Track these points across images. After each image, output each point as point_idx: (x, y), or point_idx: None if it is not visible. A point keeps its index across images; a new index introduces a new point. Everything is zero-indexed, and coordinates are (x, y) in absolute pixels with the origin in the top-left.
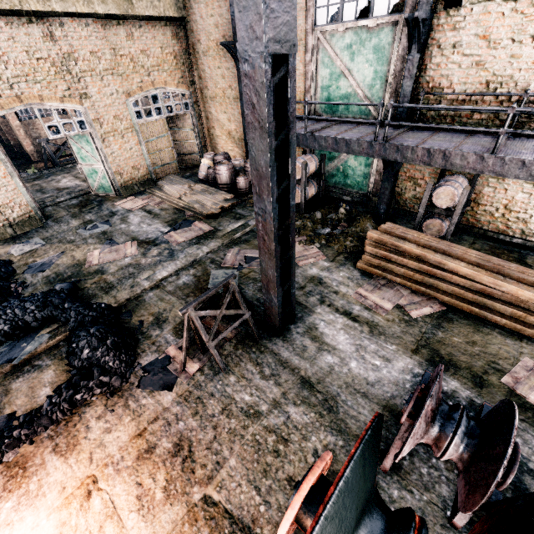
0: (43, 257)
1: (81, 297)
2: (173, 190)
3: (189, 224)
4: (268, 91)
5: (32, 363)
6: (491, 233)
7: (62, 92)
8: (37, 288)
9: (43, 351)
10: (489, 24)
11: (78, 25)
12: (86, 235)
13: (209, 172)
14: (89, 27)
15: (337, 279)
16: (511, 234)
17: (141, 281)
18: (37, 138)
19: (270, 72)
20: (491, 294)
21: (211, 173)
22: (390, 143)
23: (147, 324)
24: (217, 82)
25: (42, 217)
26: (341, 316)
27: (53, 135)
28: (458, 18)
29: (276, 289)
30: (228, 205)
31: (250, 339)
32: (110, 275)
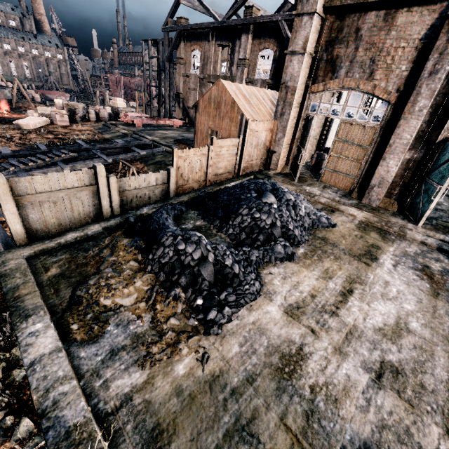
0: None
1: None
2: None
3: None
4: None
5: None
6: None
7: None
8: None
9: None
10: None
11: None
12: None
13: None
14: None
15: None
16: None
17: None
18: None
19: None
20: None
21: None
22: None
23: None
24: None
25: None
26: None
27: None
28: None
29: None
30: None
31: None
32: None
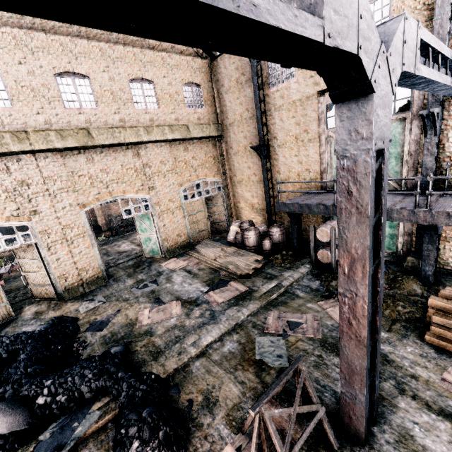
0: (103, 315)
1: (131, 362)
2: (209, 252)
3: (225, 283)
4: (371, 180)
5: (79, 451)
6: None
7: (138, 187)
8: (94, 348)
9: (91, 434)
10: None
11: (155, 147)
12: (138, 294)
13: (237, 236)
14: (162, 147)
15: (406, 356)
16: None
17: (188, 347)
18: (109, 215)
19: (373, 164)
20: None
21: (239, 237)
22: (437, 210)
23: (196, 406)
24: (244, 171)
25: (106, 277)
26: (440, 418)
27: (127, 215)
28: None
29: (365, 384)
30: (260, 266)
31: (324, 445)
32: (158, 337)
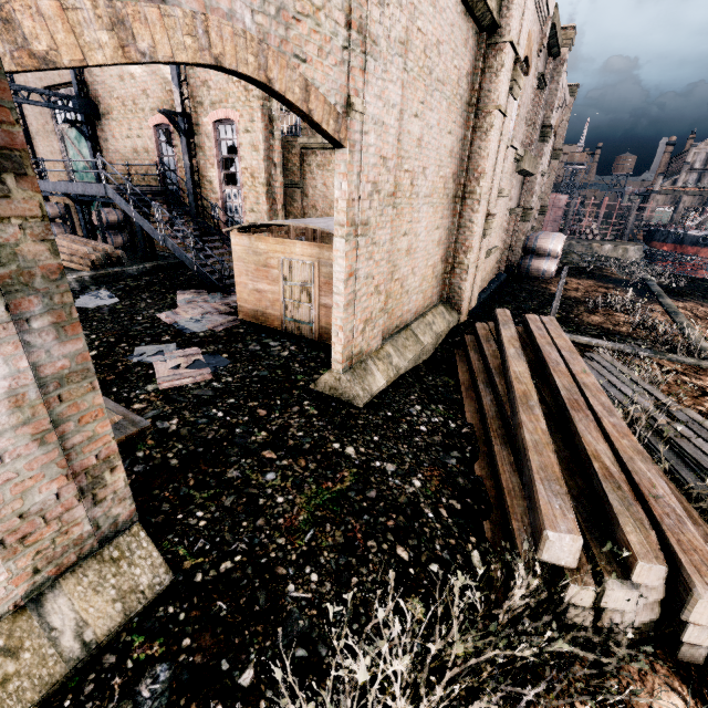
0: None
1: None
2: None
3: None
4: None
5: None
6: (158, 252)
7: None
8: None
9: None
10: (113, 131)
11: None
12: None
13: None
14: None
15: None
16: (166, 251)
17: None
18: None
19: None
20: (75, 254)
21: None
22: (46, 181)
23: None
24: None
25: None
26: None
27: None
28: (103, 127)
29: None
30: None
31: None
32: None
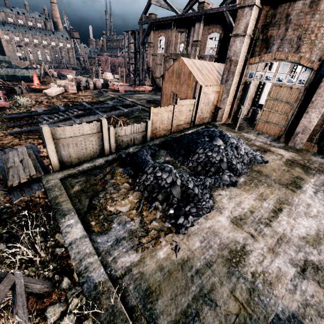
0: None
1: None
2: None
3: None
4: None
5: None
6: None
7: None
8: None
9: None
10: None
11: None
12: None
13: None
14: None
15: None
16: None
17: None
18: None
19: None
20: None
21: None
22: None
23: None
24: None
25: None
26: None
27: None
28: None
29: None
30: None
31: None
32: None
